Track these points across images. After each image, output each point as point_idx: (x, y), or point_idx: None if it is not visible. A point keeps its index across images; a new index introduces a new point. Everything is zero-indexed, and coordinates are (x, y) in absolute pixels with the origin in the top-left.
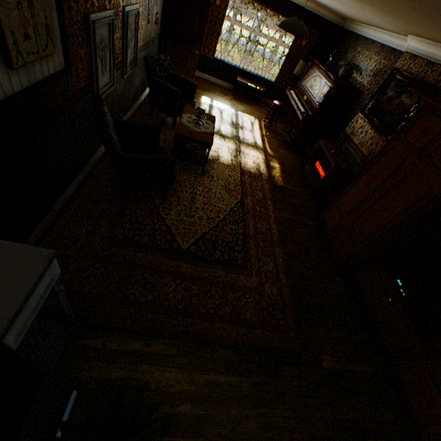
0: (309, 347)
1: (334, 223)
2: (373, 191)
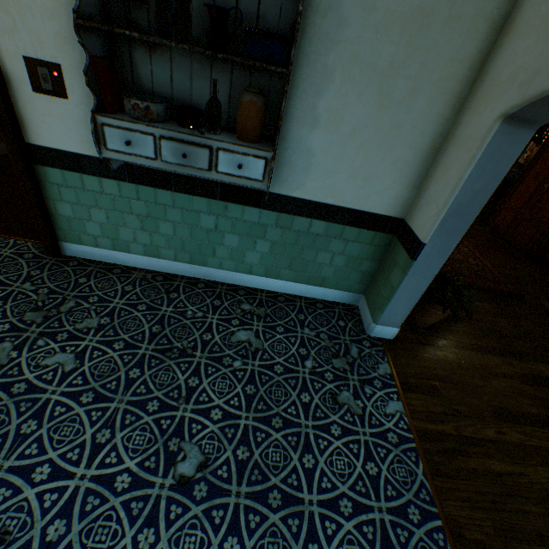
0: (526, 296)
1: (508, 221)
2: (544, 179)
